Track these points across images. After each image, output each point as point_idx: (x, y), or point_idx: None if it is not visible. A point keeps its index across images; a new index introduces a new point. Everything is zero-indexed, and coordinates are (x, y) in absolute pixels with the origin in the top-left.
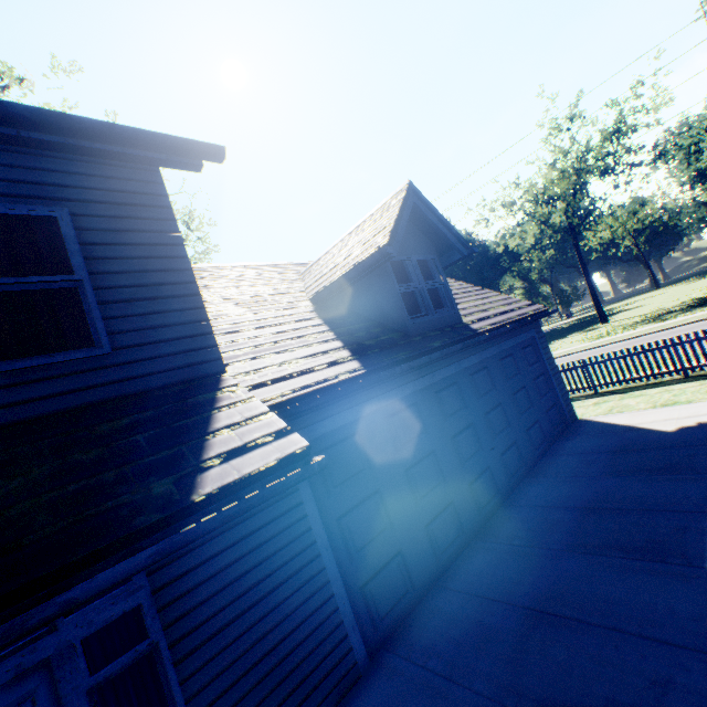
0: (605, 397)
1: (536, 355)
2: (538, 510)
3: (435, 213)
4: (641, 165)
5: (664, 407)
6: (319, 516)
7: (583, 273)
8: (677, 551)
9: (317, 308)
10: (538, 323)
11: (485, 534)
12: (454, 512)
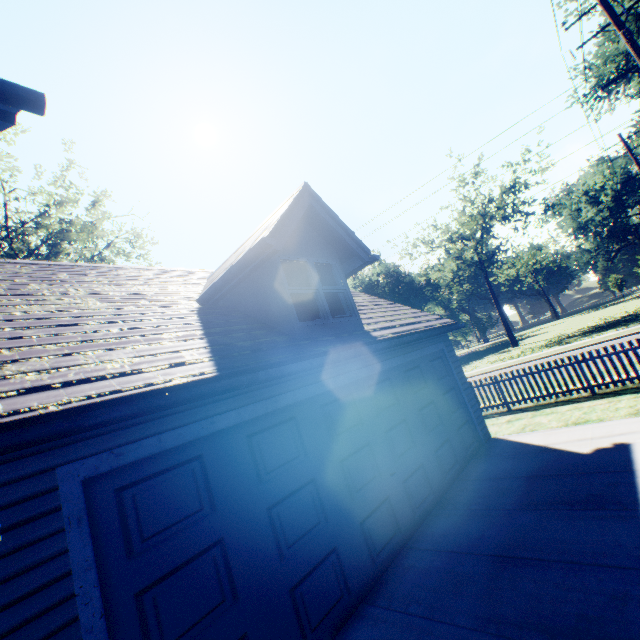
0: (518, 414)
1: (445, 368)
2: (444, 557)
3: (334, 217)
4: (534, 214)
5: (576, 425)
6: (100, 594)
7: (494, 301)
8: (621, 639)
9: (202, 308)
10: (447, 336)
11: (378, 592)
12: (337, 563)
